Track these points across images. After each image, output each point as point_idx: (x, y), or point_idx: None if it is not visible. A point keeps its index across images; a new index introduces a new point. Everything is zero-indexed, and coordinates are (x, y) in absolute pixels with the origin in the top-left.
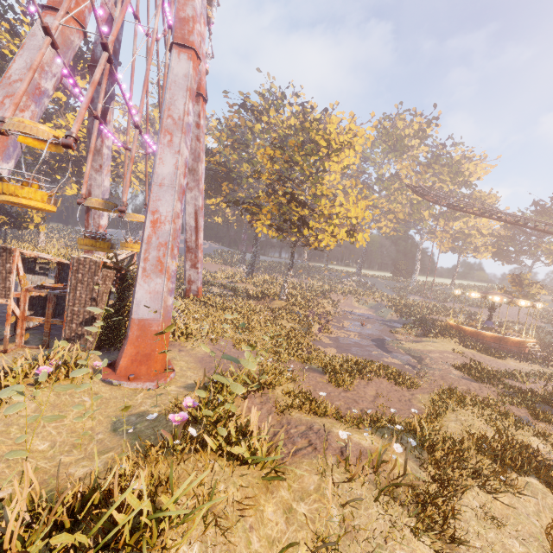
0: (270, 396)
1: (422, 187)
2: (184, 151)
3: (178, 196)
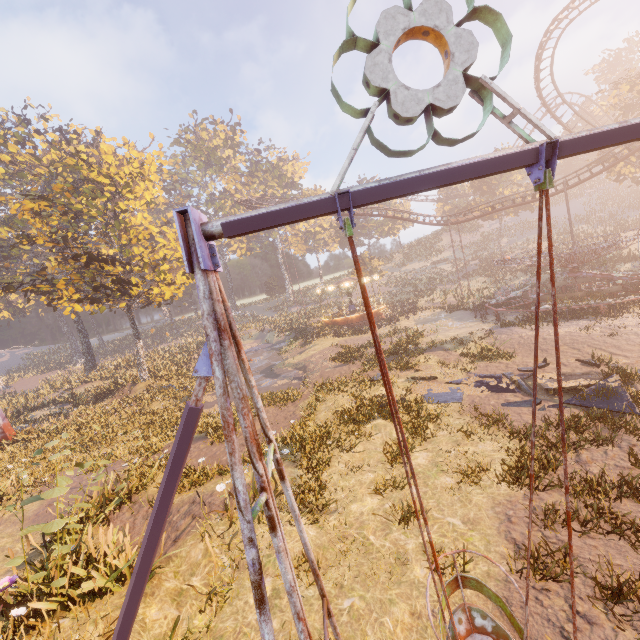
0: (143, 499)
1: (252, 200)
2: None
3: None
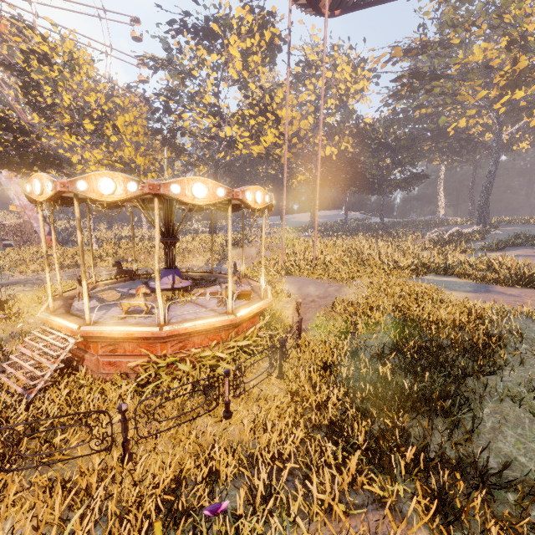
0: None
1: None
2: None
3: None
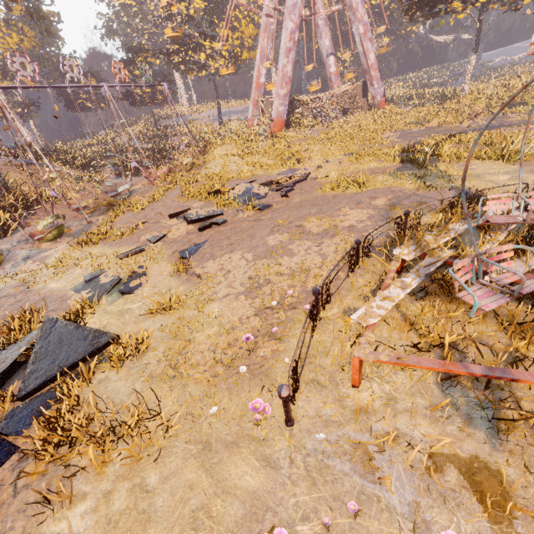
0: None
1: None
2: (289, 26)
3: (285, 56)
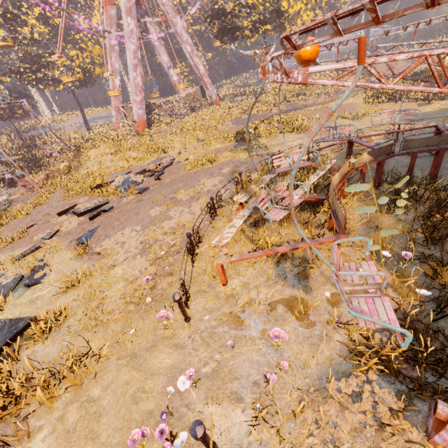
0: None
1: None
2: (131, 47)
3: (133, 70)
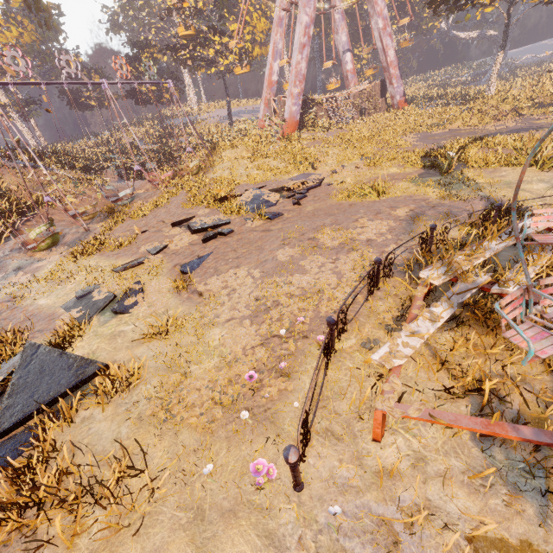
0: None
1: None
2: (304, 20)
3: (299, 52)
